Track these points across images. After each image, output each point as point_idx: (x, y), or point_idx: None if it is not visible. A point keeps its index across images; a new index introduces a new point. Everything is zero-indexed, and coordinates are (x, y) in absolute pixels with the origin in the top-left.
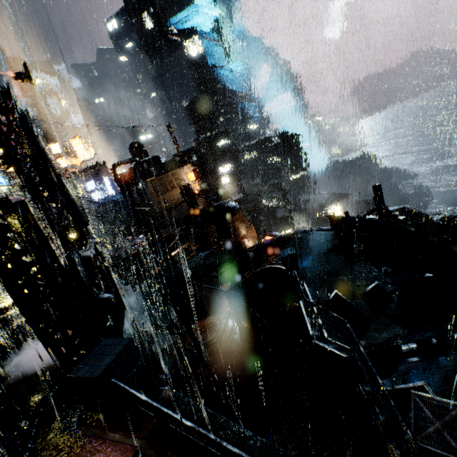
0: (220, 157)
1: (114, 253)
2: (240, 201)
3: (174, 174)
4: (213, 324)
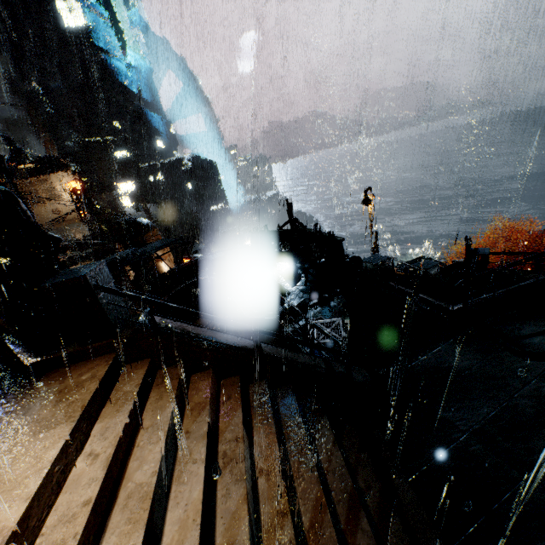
0: (112, 172)
1: None
2: None
3: (41, 182)
4: None
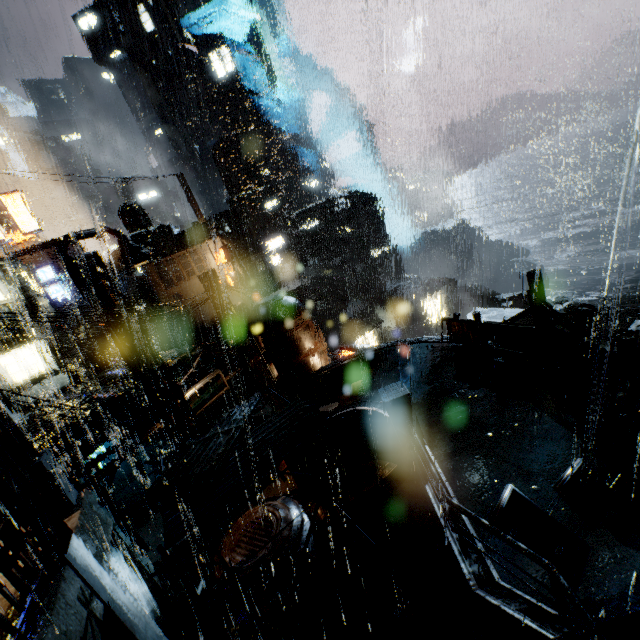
0: (264, 226)
1: (81, 396)
2: (297, 291)
3: (193, 253)
4: (265, 521)
